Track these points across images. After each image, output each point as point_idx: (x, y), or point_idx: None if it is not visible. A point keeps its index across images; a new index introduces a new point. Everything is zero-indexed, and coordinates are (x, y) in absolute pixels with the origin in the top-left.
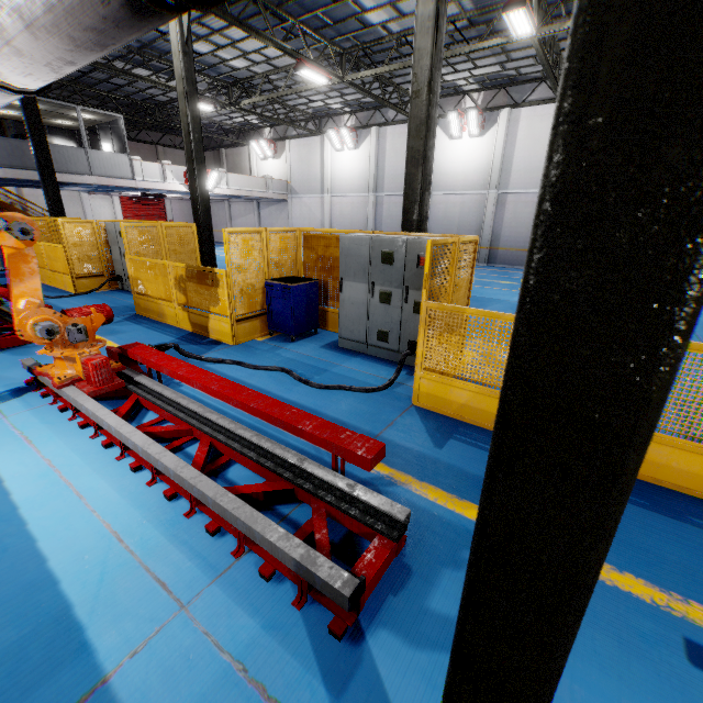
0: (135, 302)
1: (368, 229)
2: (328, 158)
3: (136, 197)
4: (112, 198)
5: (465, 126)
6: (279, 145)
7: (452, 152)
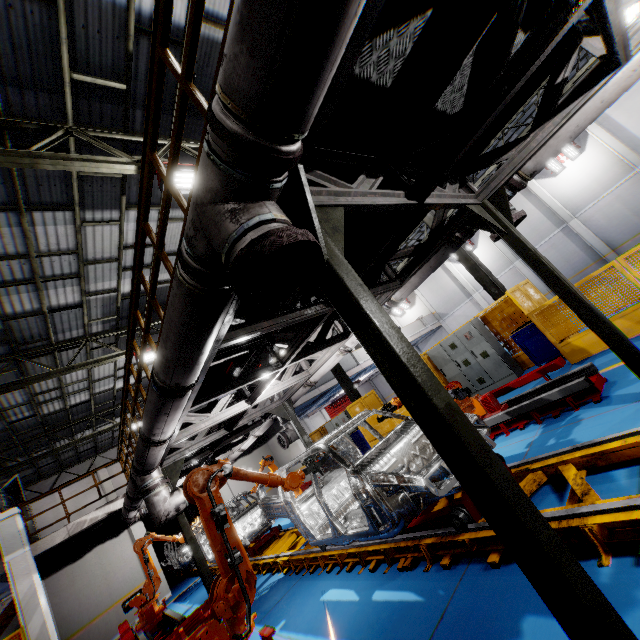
0: (564, 353)
1: (536, 286)
2: (457, 271)
3: (333, 402)
4: (321, 412)
5: (560, 160)
6: (409, 297)
7: (565, 181)
